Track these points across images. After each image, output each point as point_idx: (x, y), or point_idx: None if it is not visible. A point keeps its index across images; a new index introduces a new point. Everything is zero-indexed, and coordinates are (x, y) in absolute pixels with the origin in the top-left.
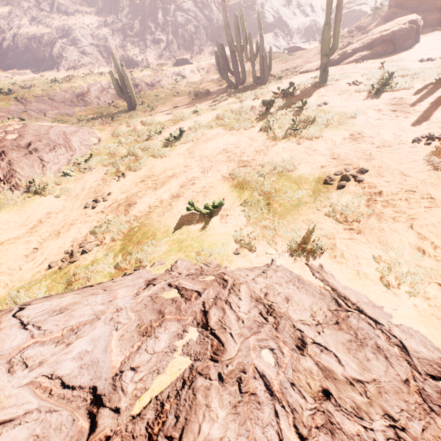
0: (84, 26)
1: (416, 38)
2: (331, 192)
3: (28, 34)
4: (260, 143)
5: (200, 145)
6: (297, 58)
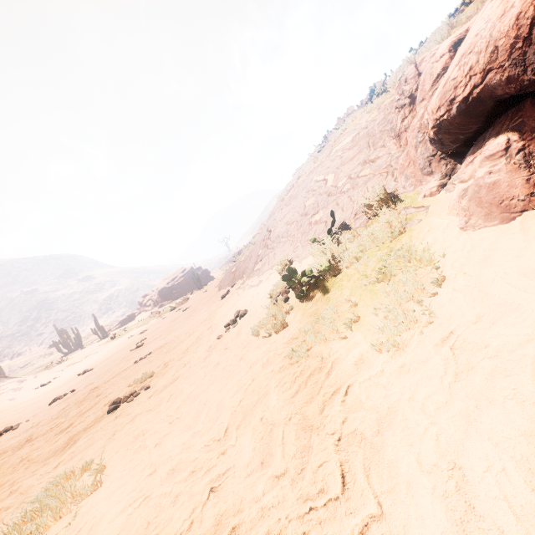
0: None
1: (131, 319)
2: None
3: None
4: None
5: None
6: None
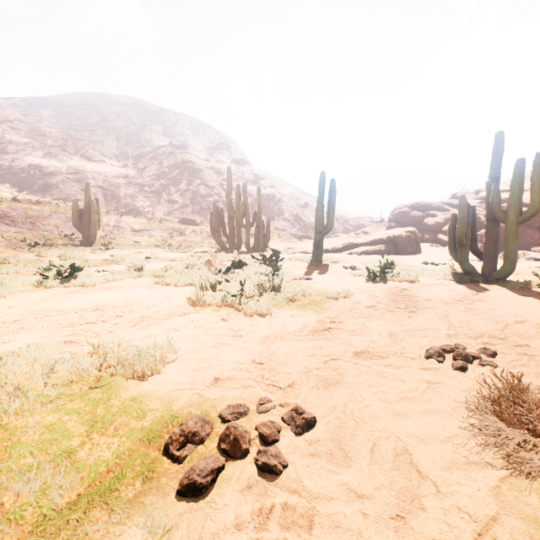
0: (101, 172)
1: (417, 247)
2: (134, 513)
3: (33, 162)
4: (168, 307)
5: (81, 293)
6: (305, 243)
